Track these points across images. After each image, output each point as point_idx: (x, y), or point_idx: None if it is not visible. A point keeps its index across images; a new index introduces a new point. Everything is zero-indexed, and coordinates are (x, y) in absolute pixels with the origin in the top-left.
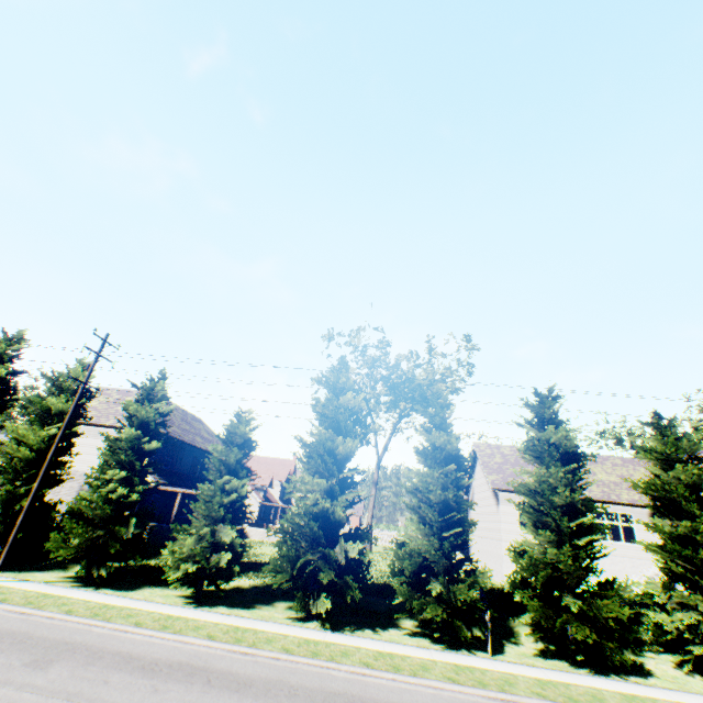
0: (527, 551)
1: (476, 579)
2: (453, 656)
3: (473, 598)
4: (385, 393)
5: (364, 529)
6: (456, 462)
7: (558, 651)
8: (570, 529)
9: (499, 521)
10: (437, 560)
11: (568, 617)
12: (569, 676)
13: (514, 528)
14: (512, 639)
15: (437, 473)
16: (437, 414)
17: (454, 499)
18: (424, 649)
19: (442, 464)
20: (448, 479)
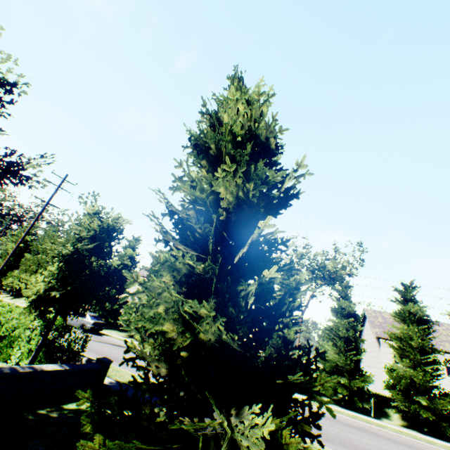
0: (395, 369)
1: (365, 379)
2: (352, 412)
3: (363, 387)
4: (308, 274)
5: (303, 346)
6: (353, 317)
7: (414, 427)
8: (421, 361)
9: (380, 356)
10: (343, 366)
11: (419, 407)
12: (417, 434)
13: (390, 362)
14: (386, 417)
15: (343, 322)
16: (343, 291)
17: (352, 336)
18: (337, 407)
19: (345, 317)
20: (349, 325)
